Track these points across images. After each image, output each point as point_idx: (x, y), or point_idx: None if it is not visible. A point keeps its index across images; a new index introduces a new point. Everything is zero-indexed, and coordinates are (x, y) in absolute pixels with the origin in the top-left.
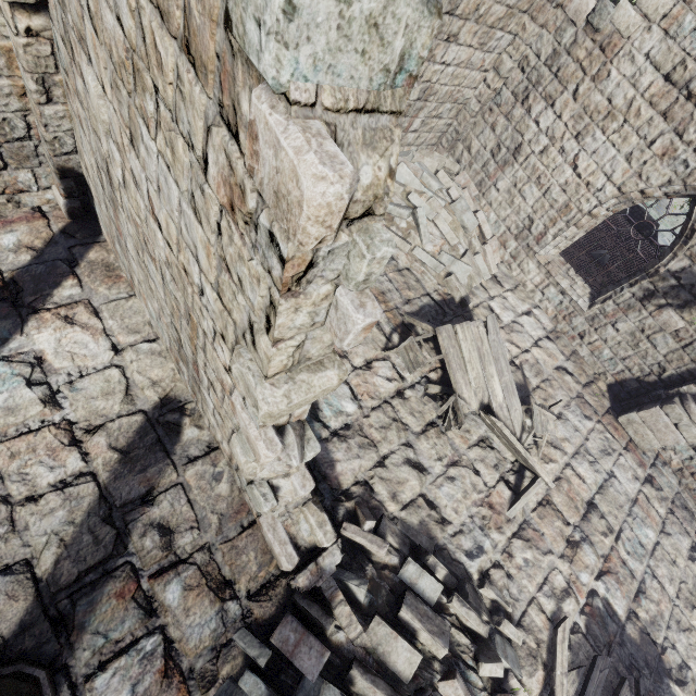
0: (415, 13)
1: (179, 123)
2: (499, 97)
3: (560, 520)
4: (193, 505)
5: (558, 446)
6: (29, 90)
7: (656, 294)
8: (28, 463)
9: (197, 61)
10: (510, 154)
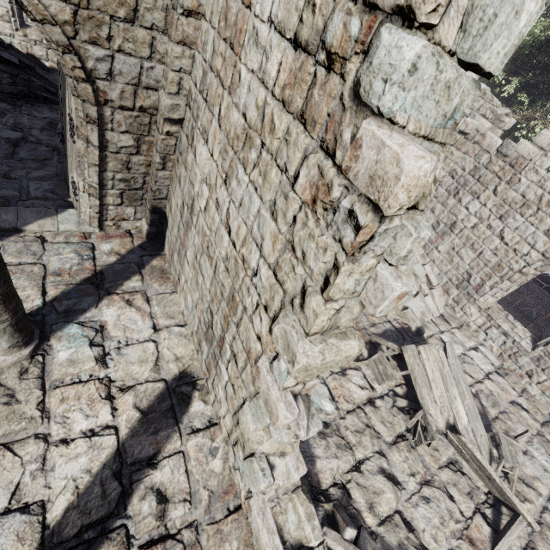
0: (469, 85)
1: (278, 159)
2: (436, 192)
3: None
4: (189, 475)
5: (530, 484)
6: (155, 162)
7: None
8: (72, 408)
9: (308, 120)
10: (447, 228)
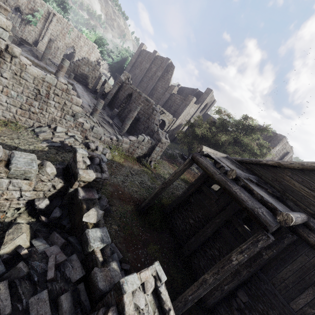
0: None
1: None
2: None
3: None
4: None
5: None
6: None
7: (26, 24)
8: None
9: None
10: None
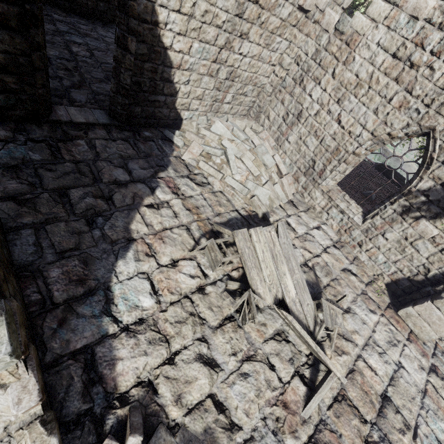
0: None
1: None
2: (284, 82)
3: (357, 417)
4: None
5: (349, 338)
6: None
7: (412, 209)
8: None
9: None
10: (295, 118)
